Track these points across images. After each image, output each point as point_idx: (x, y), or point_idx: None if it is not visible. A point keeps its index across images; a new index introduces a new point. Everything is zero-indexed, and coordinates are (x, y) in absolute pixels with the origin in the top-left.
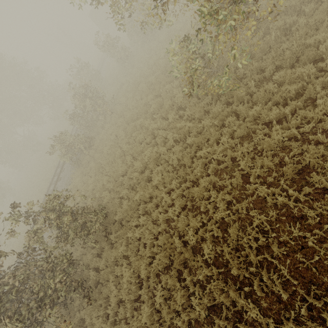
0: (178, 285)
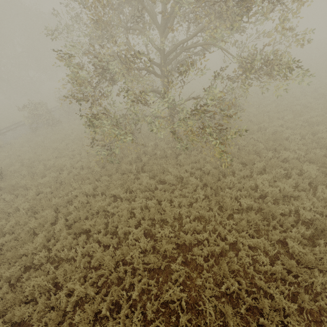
0: None
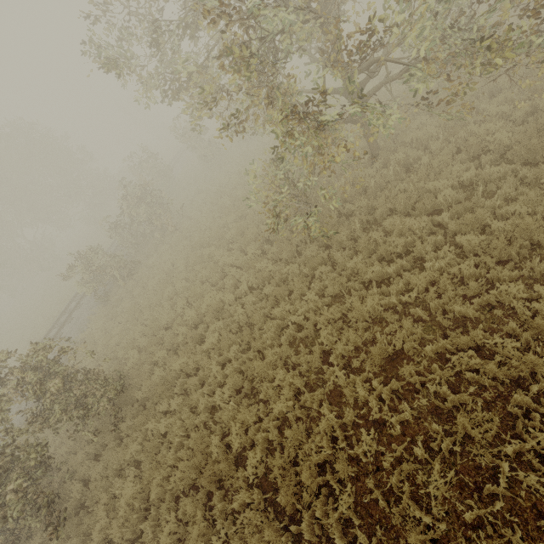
0: (199, 515)
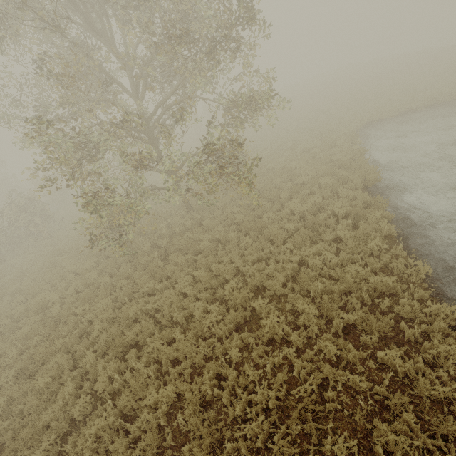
0: None
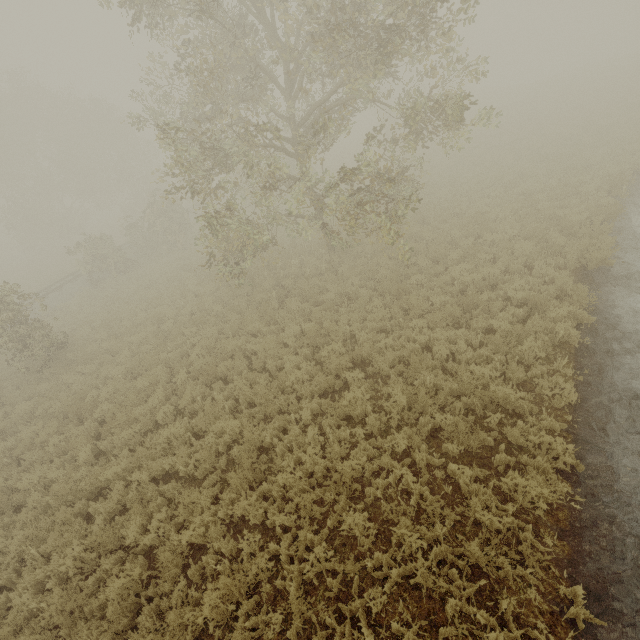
0: (55, 425)
